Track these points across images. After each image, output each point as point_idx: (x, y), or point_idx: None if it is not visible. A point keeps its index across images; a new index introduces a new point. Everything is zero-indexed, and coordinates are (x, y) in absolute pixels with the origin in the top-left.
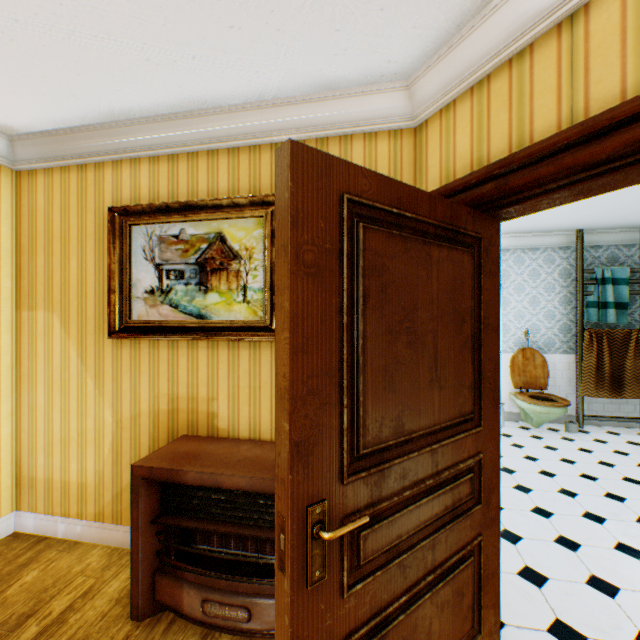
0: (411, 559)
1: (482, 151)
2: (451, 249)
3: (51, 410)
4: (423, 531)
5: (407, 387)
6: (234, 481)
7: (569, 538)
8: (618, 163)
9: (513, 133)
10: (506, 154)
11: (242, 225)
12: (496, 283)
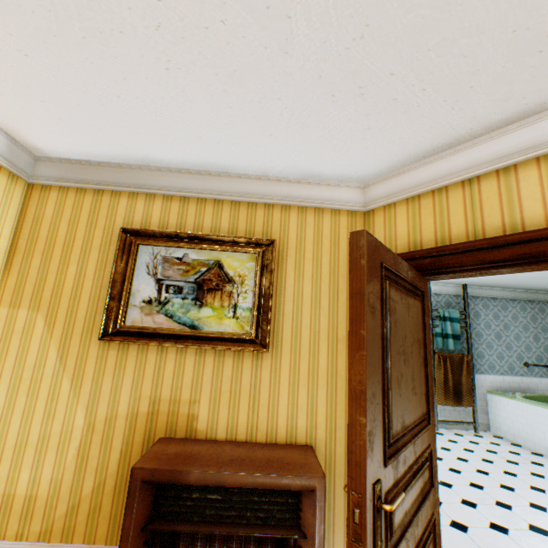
0: (409, 533)
1: (416, 237)
2: (414, 298)
3: (10, 412)
4: (412, 509)
5: (404, 392)
6: (236, 478)
7: (459, 521)
8: (507, 263)
9: (437, 231)
10: (433, 242)
11: (238, 257)
12: (428, 321)
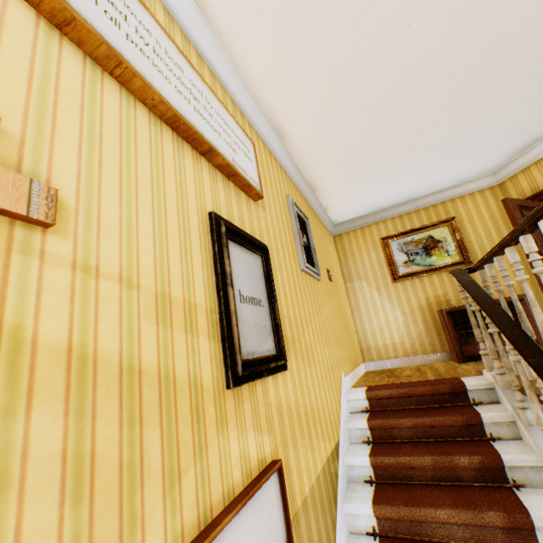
0: None
1: (534, 186)
2: None
3: (370, 317)
4: None
5: None
6: None
7: None
8: None
9: None
10: None
11: (437, 231)
12: None
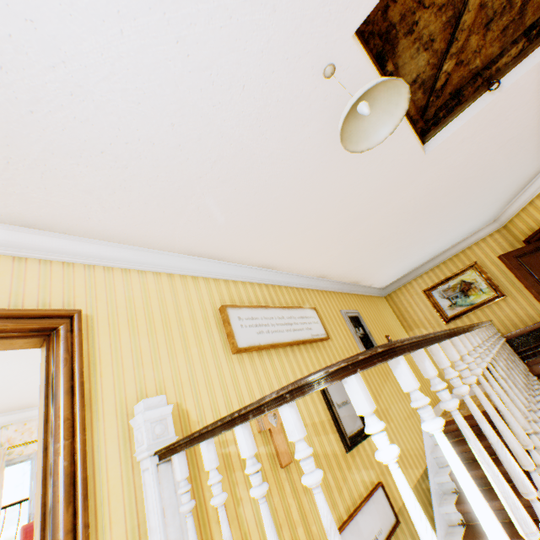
0: None
1: (529, 227)
2: (539, 251)
3: None
4: None
5: None
6: (523, 330)
7: None
8: None
9: (534, 222)
10: (536, 226)
11: (466, 275)
12: None
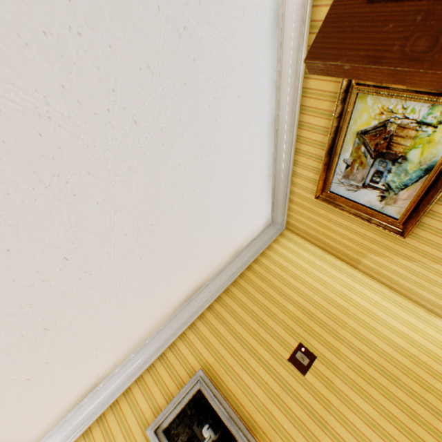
0: None
1: None
2: None
3: None
4: None
5: None
6: None
7: None
8: None
9: None
10: None
11: (357, 114)
12: None
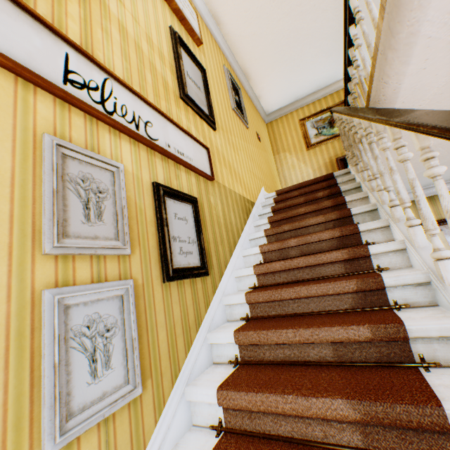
0: None
1: None
2: None
3: (291, 177)
4: None
5: None
6: None
7: None
8: None
9: None
10: None
11: None
12: None
